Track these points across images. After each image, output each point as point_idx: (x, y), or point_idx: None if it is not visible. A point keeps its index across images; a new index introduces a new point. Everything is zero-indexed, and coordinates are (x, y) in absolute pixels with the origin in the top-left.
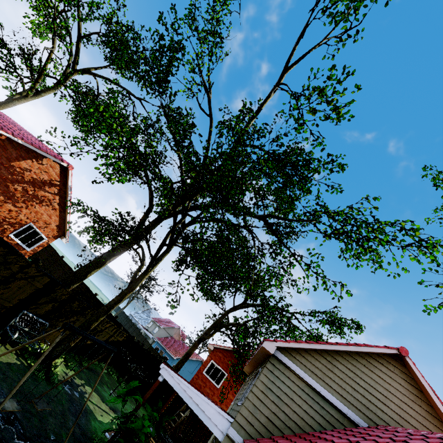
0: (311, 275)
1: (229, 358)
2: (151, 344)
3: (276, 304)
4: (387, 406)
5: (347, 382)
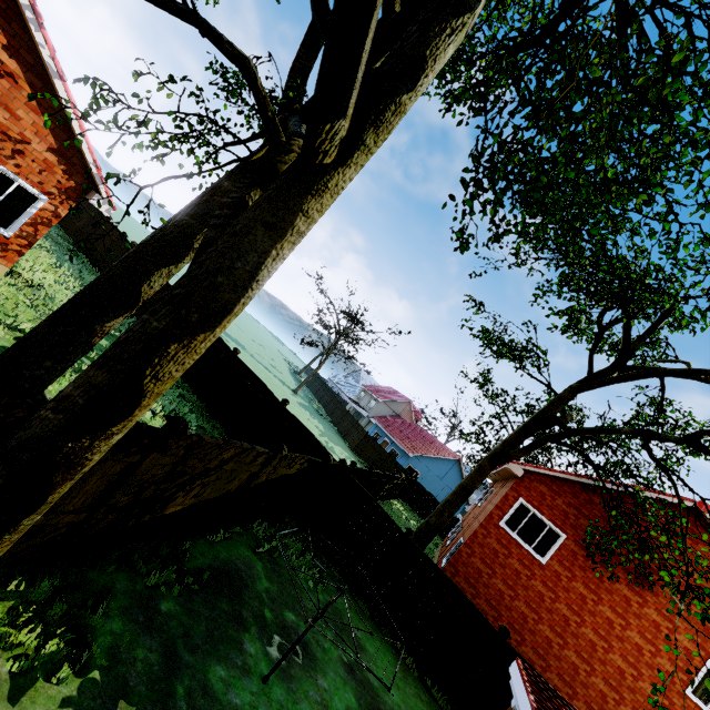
0: None
1: (568, 498)
2: (367, 432)
3: None
4: None
5: None
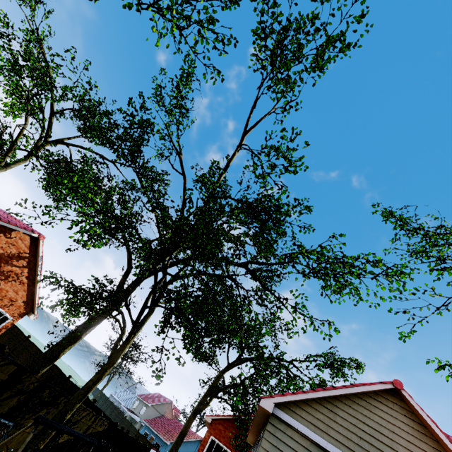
0: (298, 318)
1: (230, 429)
2: (138, 430)
3: (271, 355)
4: (395, 451)
5: (352, 430)
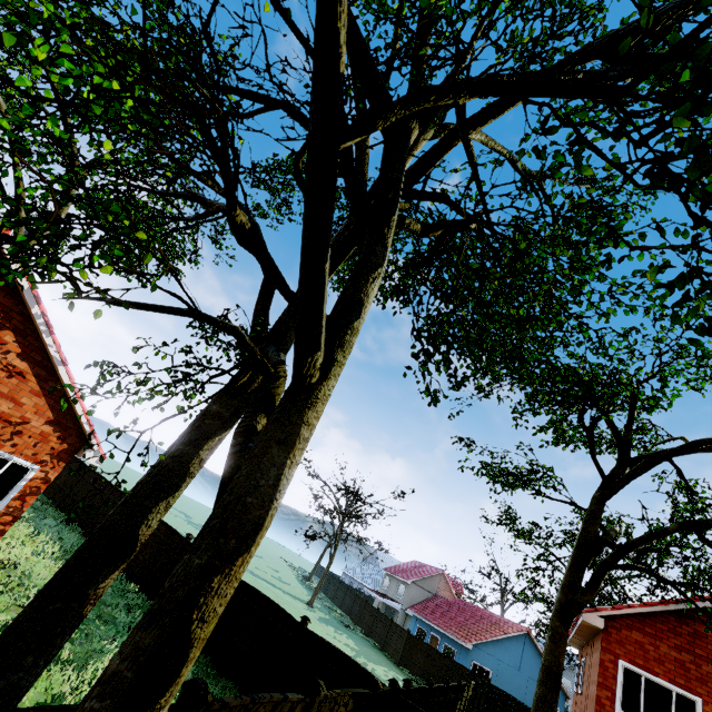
0: None
1: (670, 639)
2: (407, 631)
3: None
4: None
5: None
